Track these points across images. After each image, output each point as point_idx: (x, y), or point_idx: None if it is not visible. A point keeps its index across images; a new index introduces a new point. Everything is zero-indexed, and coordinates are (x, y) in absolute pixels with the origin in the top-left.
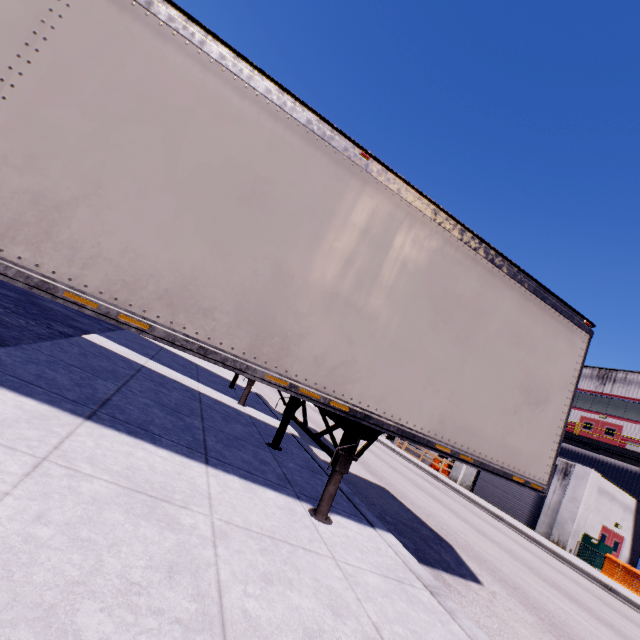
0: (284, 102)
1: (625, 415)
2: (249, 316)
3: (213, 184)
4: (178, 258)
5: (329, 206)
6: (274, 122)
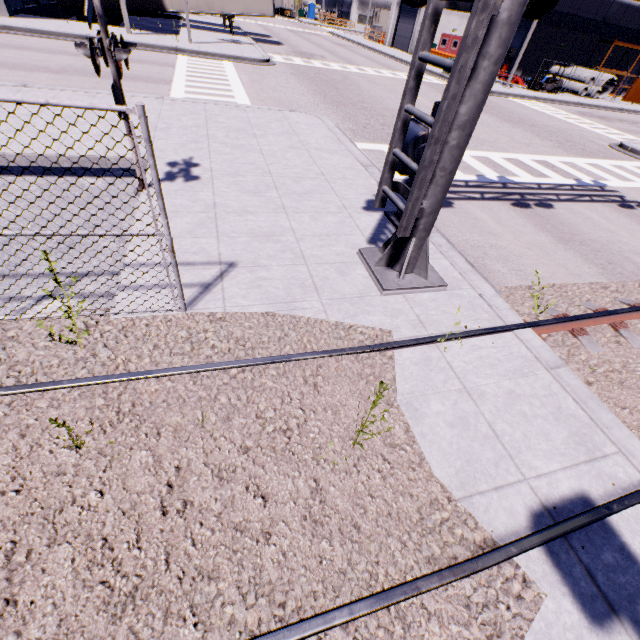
0: None
1: None
2: (206, 5)
3: None
4: (195, 1)
5: None
6: None
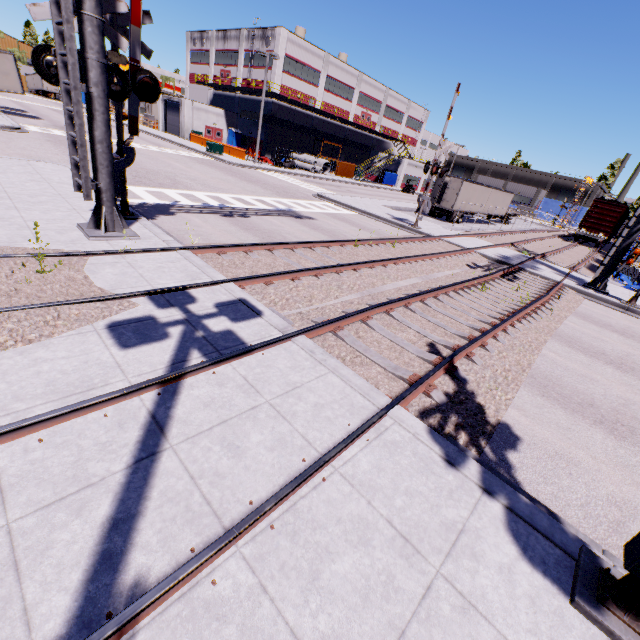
0: None
1: (232, 63)
2: None
3: None
4: None
5: None
6: None
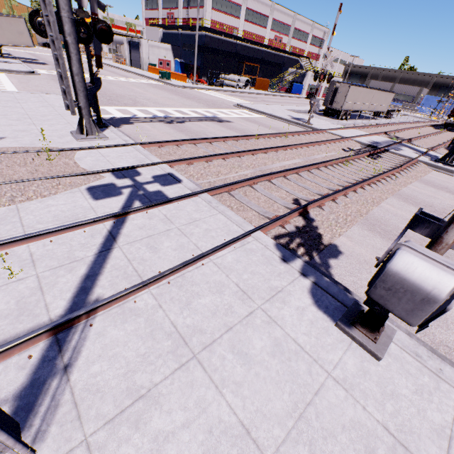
0: None
1: (174, 6)
2: None
3: None
4: None
5: None
6: None
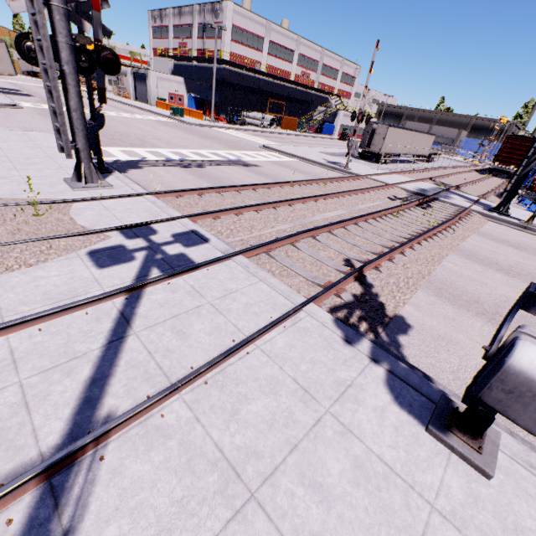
0: None
1: (187, 36)
2: None
3: None
4: None
5: None
6: None
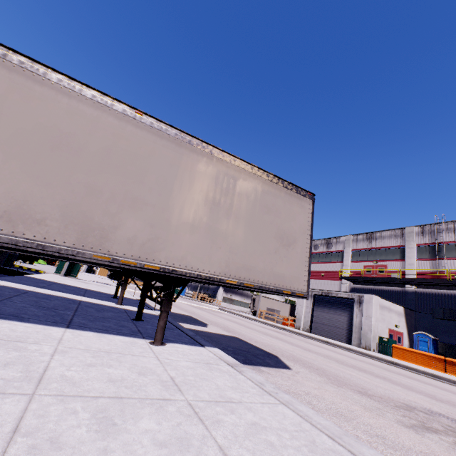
0: (73, 86)
1: (386, 258)
2: (73, 220)
3: (30, 140)
4: (11, 190)
5: (119, 145)
6: (69, 99)
